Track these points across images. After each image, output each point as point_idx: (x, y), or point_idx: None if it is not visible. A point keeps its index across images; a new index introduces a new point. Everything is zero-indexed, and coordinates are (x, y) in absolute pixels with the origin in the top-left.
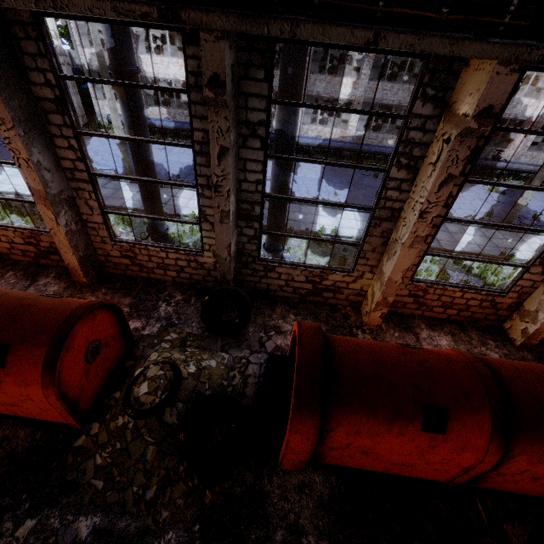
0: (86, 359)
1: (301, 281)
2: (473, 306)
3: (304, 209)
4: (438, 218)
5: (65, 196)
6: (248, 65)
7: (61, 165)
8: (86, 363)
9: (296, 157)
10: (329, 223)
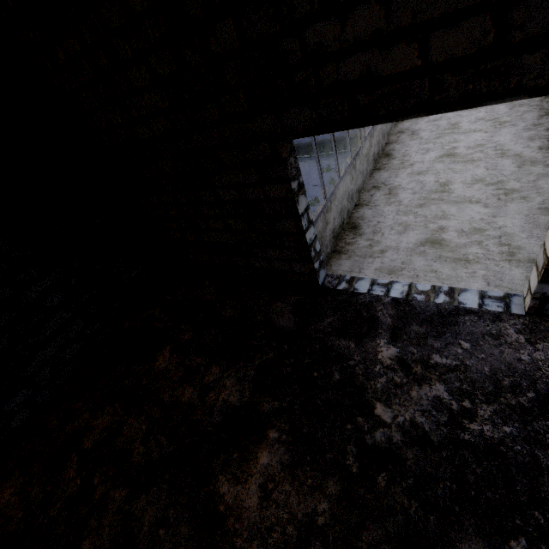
0: None
1: None
2: None
3: None
4: None
5: None
6: None
7: None
8: None
9: None
10: None
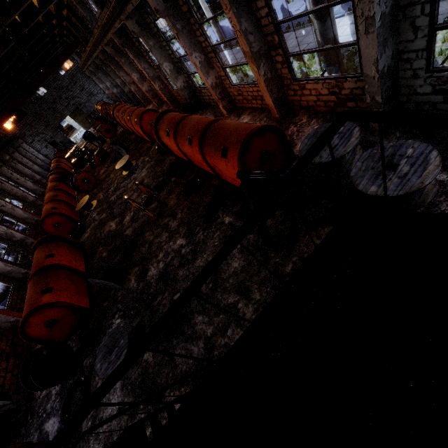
0: (150, 125)
1: (210, 96)
2: (262, 96)
3: (291, 35)
4: (209, 48)
5: (156, 76)
6: (143, 14)
7: (151, 65)
8: (151, 126)
9: (170, 39)
10: (293, 45)
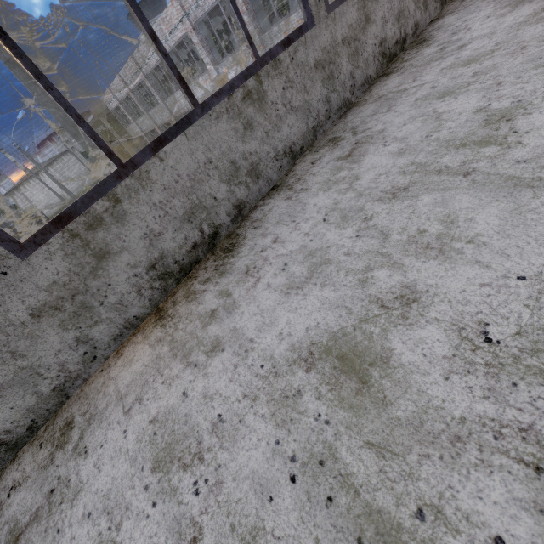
0: None
1: None
2: None
3: None
4: None
5: None
6: None
7: None
8: None
9: None
10: None
